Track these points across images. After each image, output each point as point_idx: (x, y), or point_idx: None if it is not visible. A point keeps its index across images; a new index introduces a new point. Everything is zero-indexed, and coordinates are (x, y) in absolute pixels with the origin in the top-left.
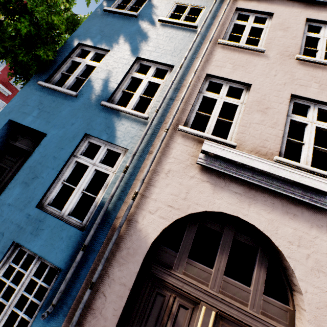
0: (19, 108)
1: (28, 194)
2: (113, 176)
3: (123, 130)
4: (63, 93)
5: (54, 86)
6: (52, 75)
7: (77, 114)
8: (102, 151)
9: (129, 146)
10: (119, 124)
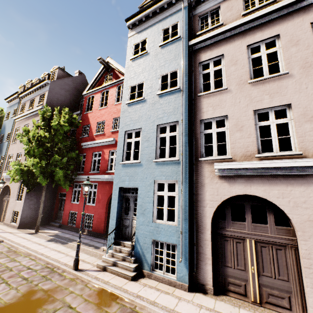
0: None
1: None
2: None
3: None
4: None
5: None
6: None
7: None
8: None
9: None
10: None
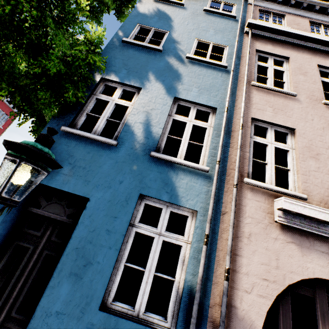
0: None
1: (83, 291)
2: (187, 247)
3: (185, 187)
4: (98, 141)
5: (85, 132)
6: (76, 117)
7: (123, 168)
8: (165, 215)
9: (197, 207)
10: (178, 180)
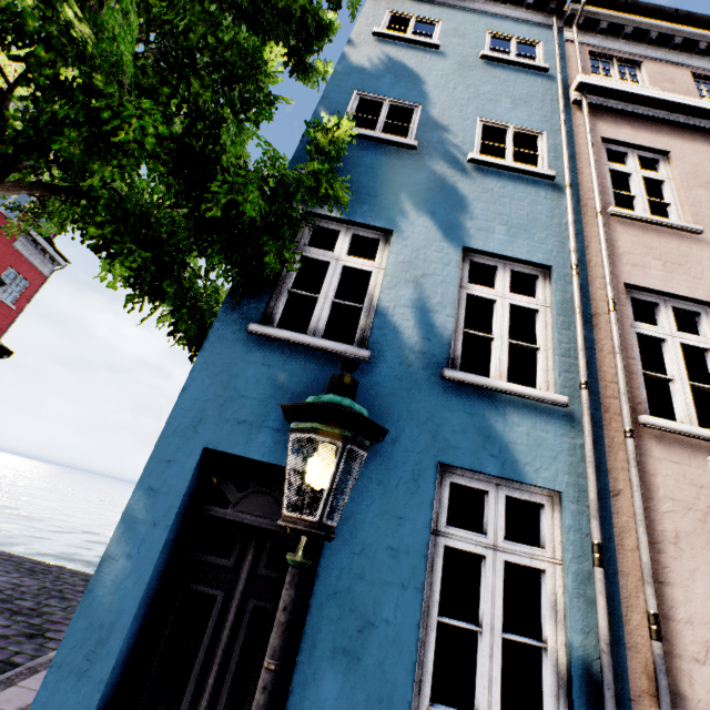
0: (220, 409)
1: (370, 688)
2: (556, 571)
3: (526, 441)
4: (328, 352)
5: (300, 335)
6: (269, 301)
7: (393, 409)
8: (497, 505)
9: (559, 483)
10: (508, 427)
